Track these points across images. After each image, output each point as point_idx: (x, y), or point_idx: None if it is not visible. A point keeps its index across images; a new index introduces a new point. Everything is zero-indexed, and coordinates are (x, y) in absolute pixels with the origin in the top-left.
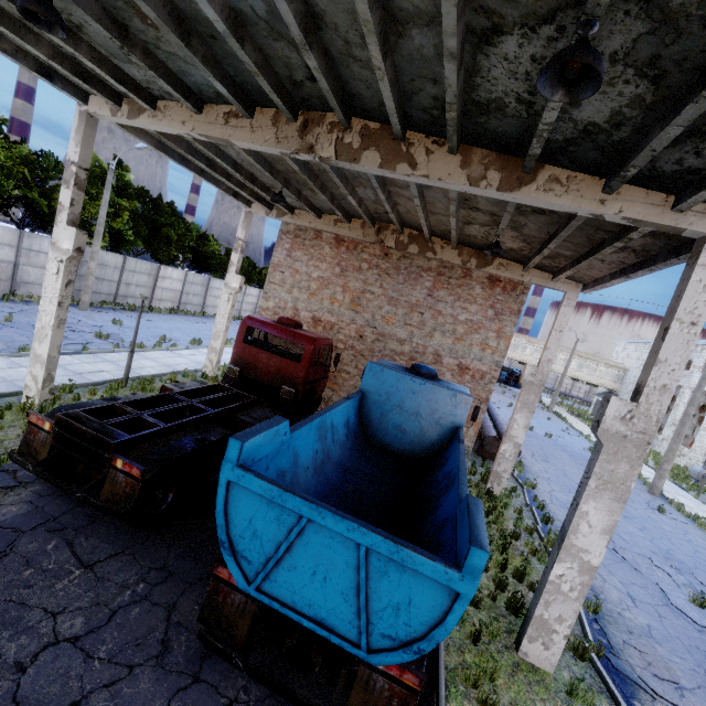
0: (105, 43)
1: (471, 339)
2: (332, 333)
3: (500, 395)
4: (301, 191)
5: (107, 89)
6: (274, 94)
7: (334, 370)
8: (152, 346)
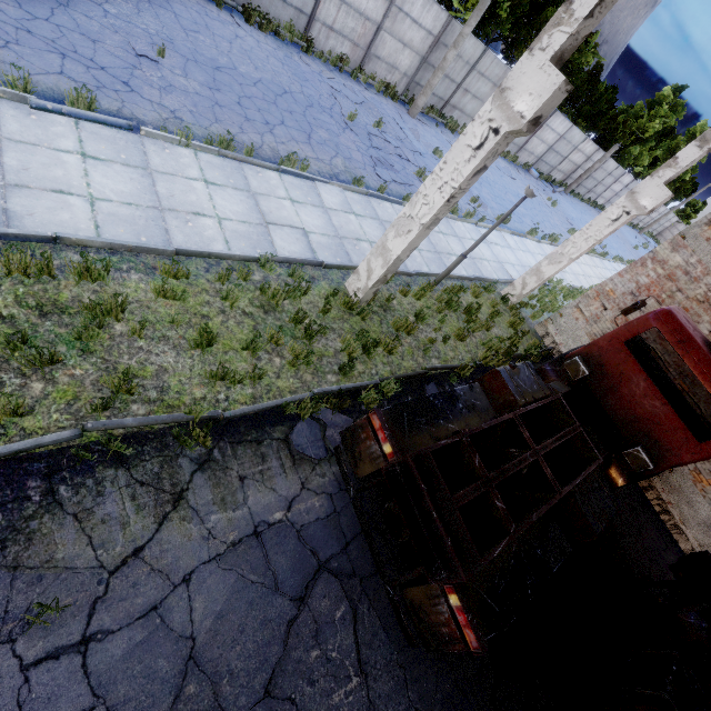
0: None
1: None
2: None
3: None
4: None
5: None
6: None
7: None
8: (463, 215)
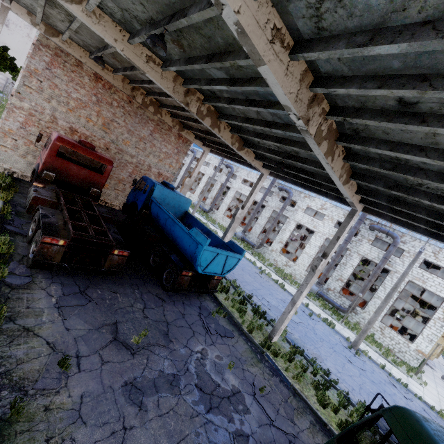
0: (121, 1)
1: (166, 161)
2: None
3: None
4: None
5: None
6: (194, 87)
7: None
8: None
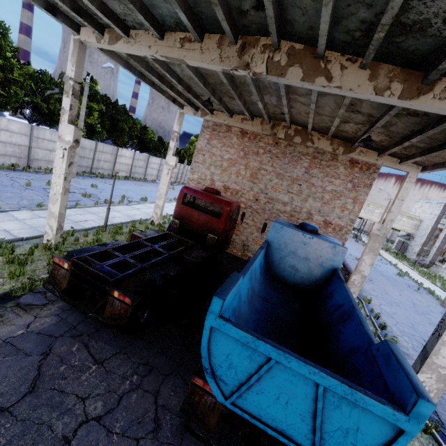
0: None
1: (334, 203)
2: (237, 197)
3: None
4: (222, 98)
5: (94, 22)
6: (225, 21)
7: (238, 221)
8: (118, 203)
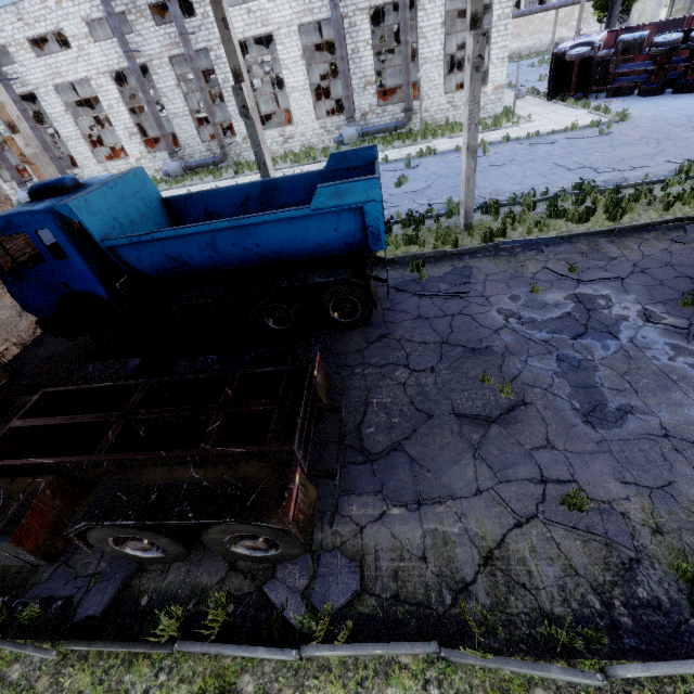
0: None
1: None
2: None
3: None
4: None
5: None
6: None
7: None
8: None
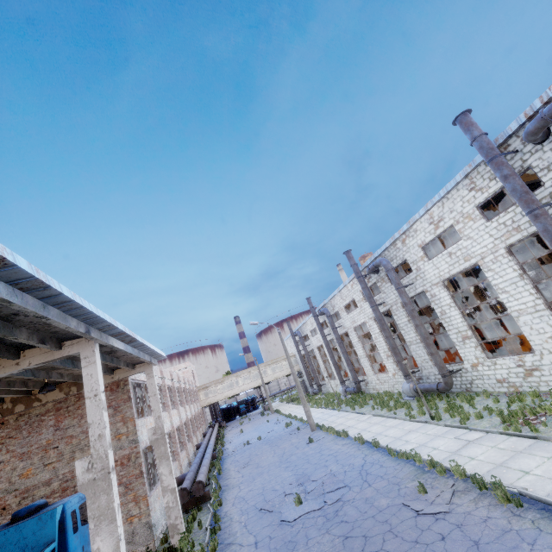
0: None
1: None
2: None
3: (238, 427)
4: None
5: None
6: None
7: None
8: None
